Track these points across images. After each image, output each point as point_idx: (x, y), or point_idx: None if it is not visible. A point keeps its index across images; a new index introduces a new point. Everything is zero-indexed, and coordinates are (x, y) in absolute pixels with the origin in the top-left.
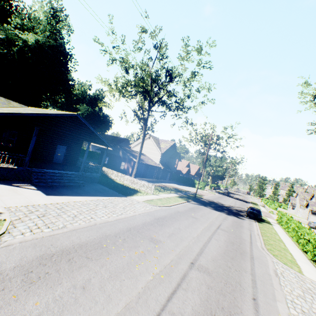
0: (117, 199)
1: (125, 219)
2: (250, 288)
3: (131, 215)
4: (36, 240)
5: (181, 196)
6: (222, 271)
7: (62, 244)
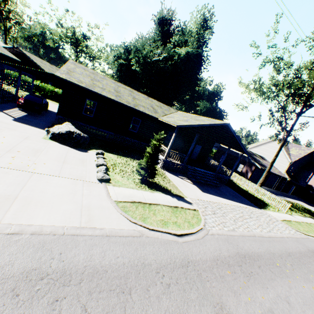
0: (254, 210)
1: (276, 239)
2: None
3: (279, 235)
4: (224, 236)
5: None
6: None
7: (244, 248)
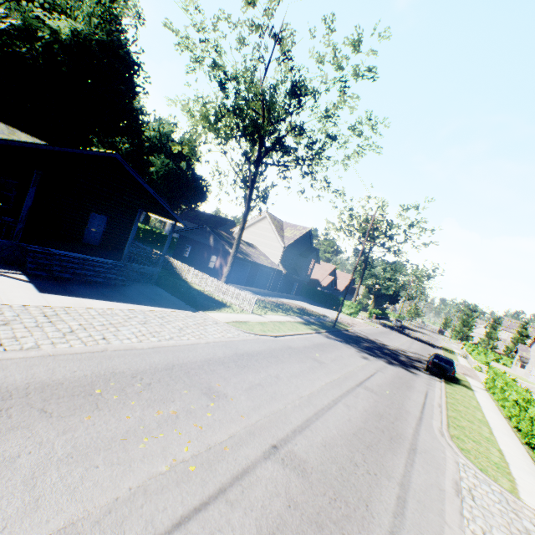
0: (176, 314)
1: (172, 348)
2: (389, 515)
3: (188, 343)
4: None
5: (307, 323)
6: (337, 472)
7: (6, 379)
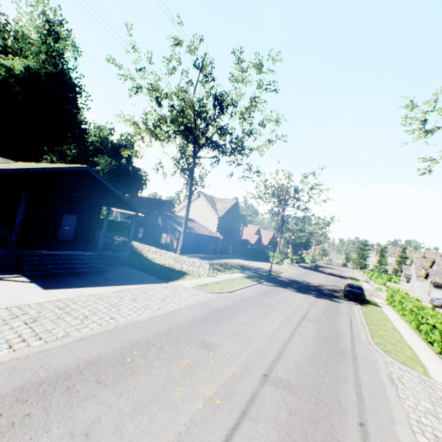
0: (153, 287)
1: (163, 316)
2: (354, 406)
3: (173, 309)
4: (16, 361)
5: (249, 276)
6: (312, 384)
7: (60, 364)
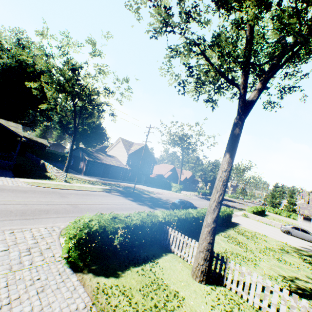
0: None
1: None
2: None
3: None
4: None
5: (110, 189)
6: None
7: None
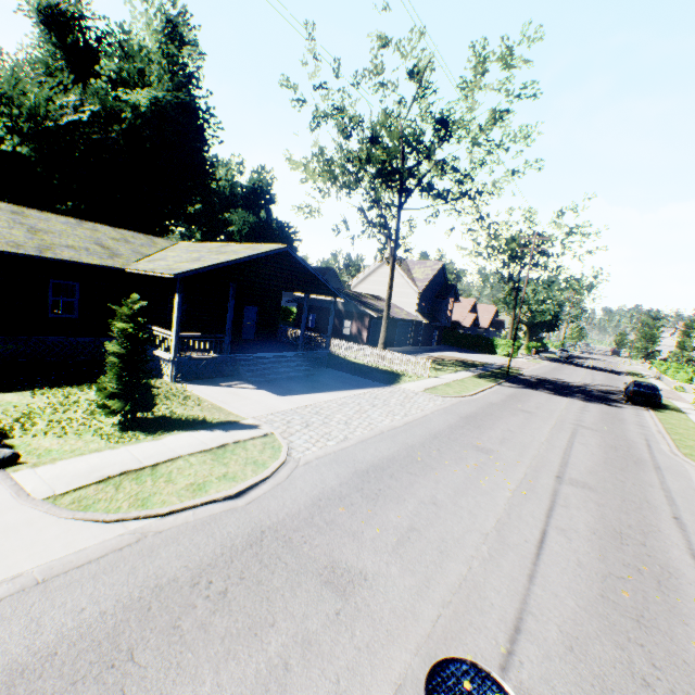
0: (379, 392)
1: (416, 422)
2: (665, 505)
3: (420, 415)
4: (331, 456)
5: (480, 376)
6: (612, 486)
7: (366, 459)
